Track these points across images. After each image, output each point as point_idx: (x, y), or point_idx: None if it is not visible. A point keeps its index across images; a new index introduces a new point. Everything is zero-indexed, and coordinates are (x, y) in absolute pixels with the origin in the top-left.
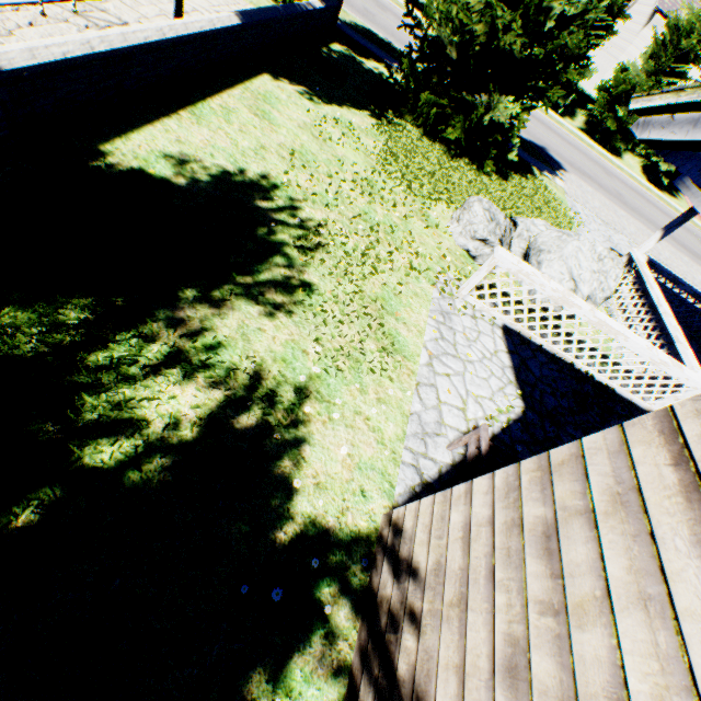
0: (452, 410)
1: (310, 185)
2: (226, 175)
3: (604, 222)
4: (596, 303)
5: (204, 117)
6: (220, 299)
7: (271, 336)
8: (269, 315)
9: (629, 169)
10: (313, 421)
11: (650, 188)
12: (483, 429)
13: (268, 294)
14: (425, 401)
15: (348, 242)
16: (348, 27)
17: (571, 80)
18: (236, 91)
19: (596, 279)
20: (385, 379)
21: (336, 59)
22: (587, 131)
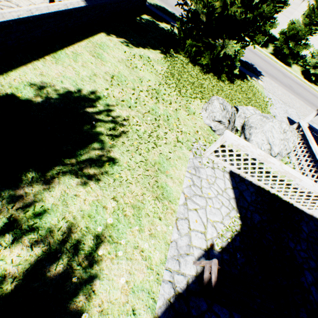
0: (198, 234)
1: (121, 95)
2: (69, 93)
3: (283, 102)
4: (282, 156)
5: (60, 59)
6: (51, 177)
7: (82, 199)
8: (84, 184)
9: (295, 72)
10: (104, 259)
11: (305, 82)
12: (213, 264)
13: (85, 169)
14: (181, 230)
15: (141, 128)
16: (152, 6)
17: (266, 29)
18: (83, 43)
19: (282, 144)
20: (156, 219)
21: (144, 23)
22: (274, 54)
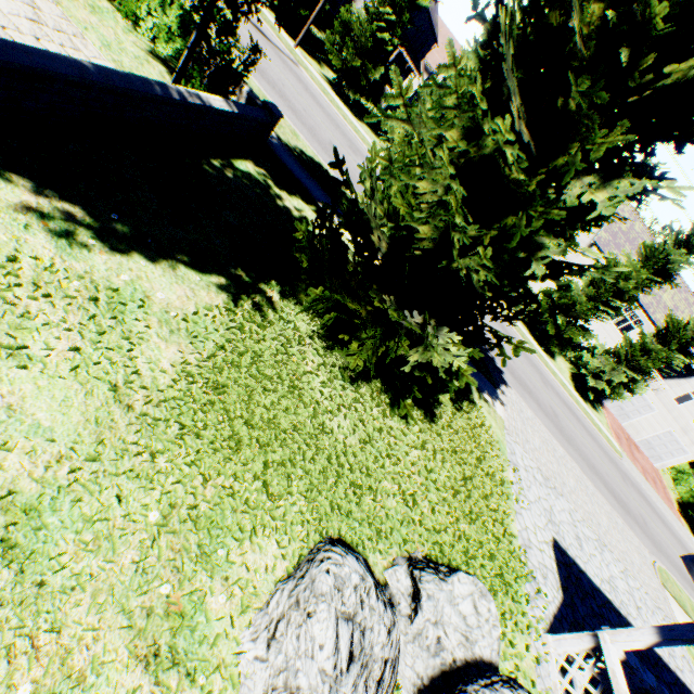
0: None
1: None
2: None
3: (544, 476)
4: None
5: None
6: None
7: None
8: None
9: (560, 372)
10: None
11: (578, 399)
12: None
13: None
14: None
15: None
16: (288, 151)
17: None
18: None
19: None
20: None
21: (230, 180)
22: (528, 324)
